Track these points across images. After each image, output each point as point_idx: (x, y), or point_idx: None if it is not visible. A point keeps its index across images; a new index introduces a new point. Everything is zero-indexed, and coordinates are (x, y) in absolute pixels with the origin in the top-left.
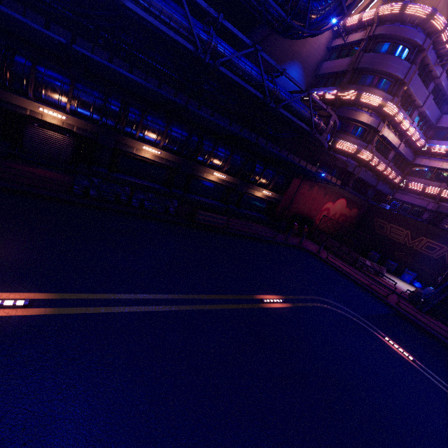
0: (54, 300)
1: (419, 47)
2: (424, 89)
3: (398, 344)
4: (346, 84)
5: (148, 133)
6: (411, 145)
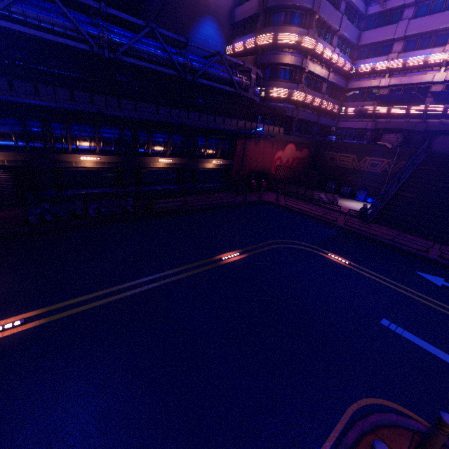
0: (44, 313)
1: None
2: (336, 12)
3: (339, 255)
4: (261, 28)
5: (80, 143)
6: (340, 72)
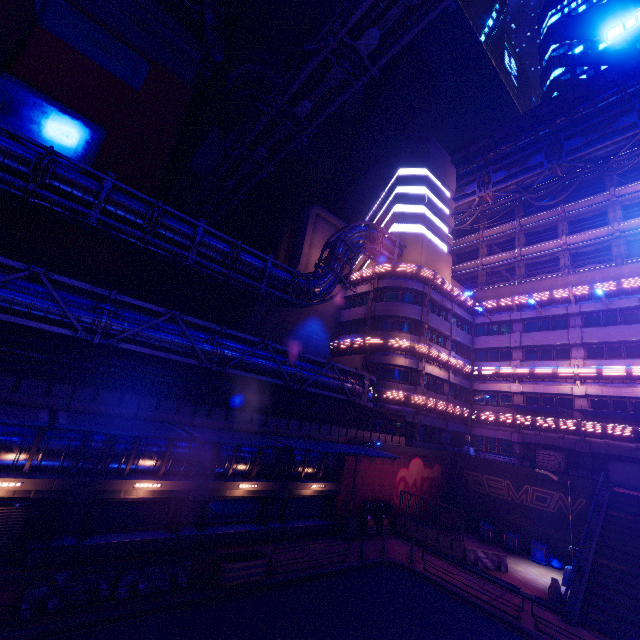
0: None
1: (422, 293)
2: (444, 321)
3: None
4: (370, 331)
5: (143, 462)
6: (461, 372)
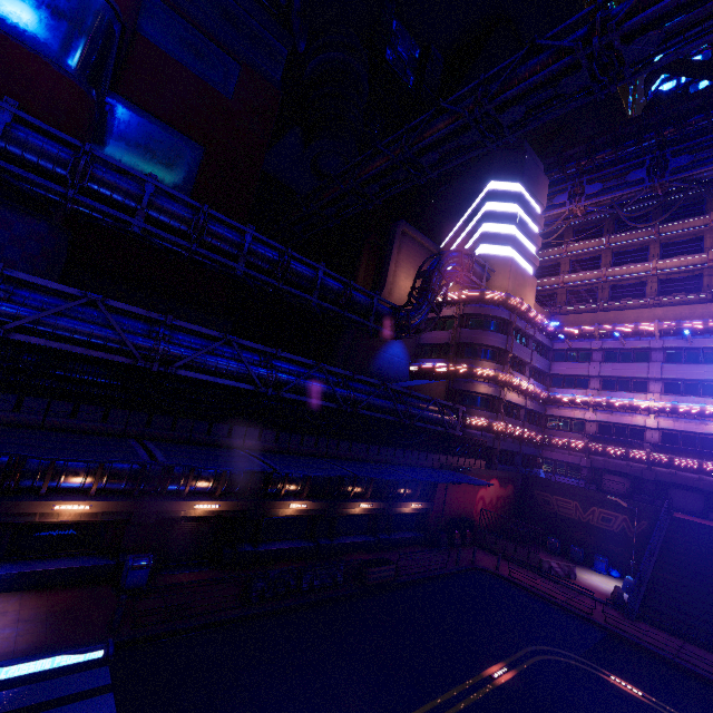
0: None
1: (508, 321)
2: (526, 349)
3: (624, 679)
4: (454, 357)
5: (292, 487)
6: (536, 398)
